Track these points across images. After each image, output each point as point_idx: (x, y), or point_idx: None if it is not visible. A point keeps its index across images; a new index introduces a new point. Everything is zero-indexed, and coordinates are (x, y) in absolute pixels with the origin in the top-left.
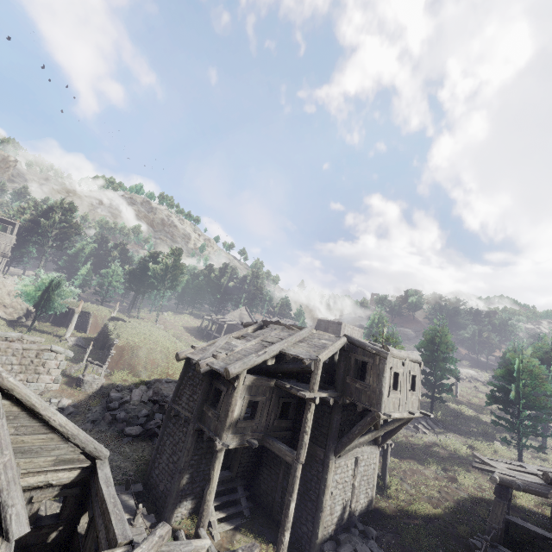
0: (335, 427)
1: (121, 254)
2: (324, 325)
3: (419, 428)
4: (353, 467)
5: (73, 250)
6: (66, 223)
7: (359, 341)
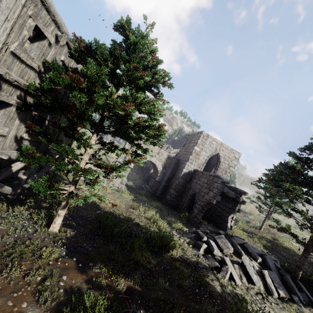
0: None
1: None
2: (191, 138)
3: (224, 265)
4: None
5: None
6: None
7: None
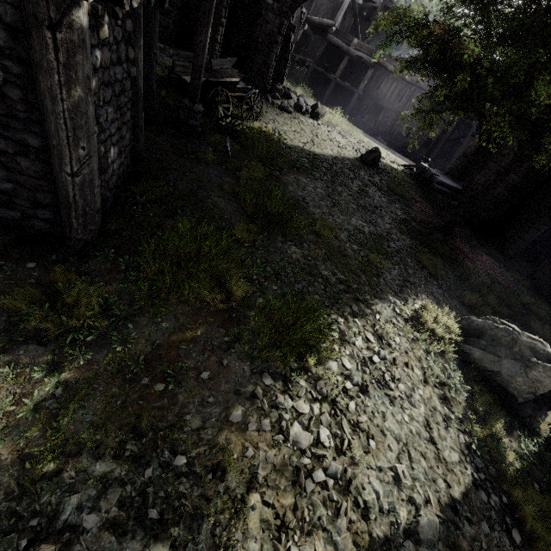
0: None
1: None
2: None
3: None
4: None
5: None
6: None
7: None
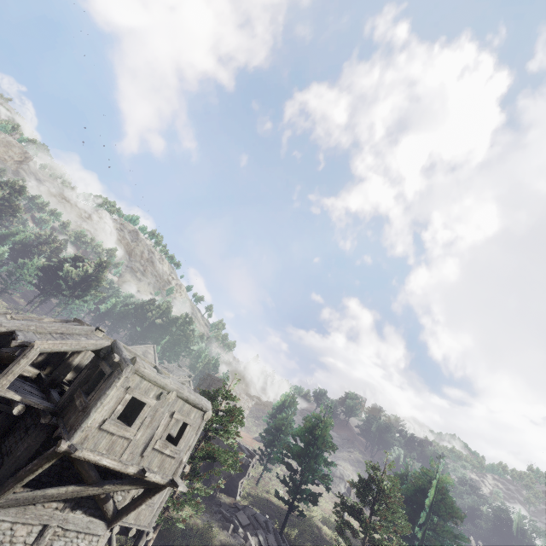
0: (18, 457)
1: (52, 250)
2: (210, 381)
3: (248, 540)
4: (31, 540)
5: (3, 231)
6: (7, 201)
7: (118, 348)
